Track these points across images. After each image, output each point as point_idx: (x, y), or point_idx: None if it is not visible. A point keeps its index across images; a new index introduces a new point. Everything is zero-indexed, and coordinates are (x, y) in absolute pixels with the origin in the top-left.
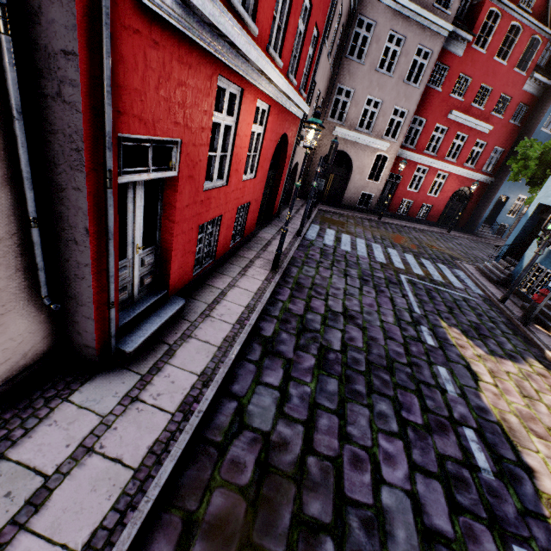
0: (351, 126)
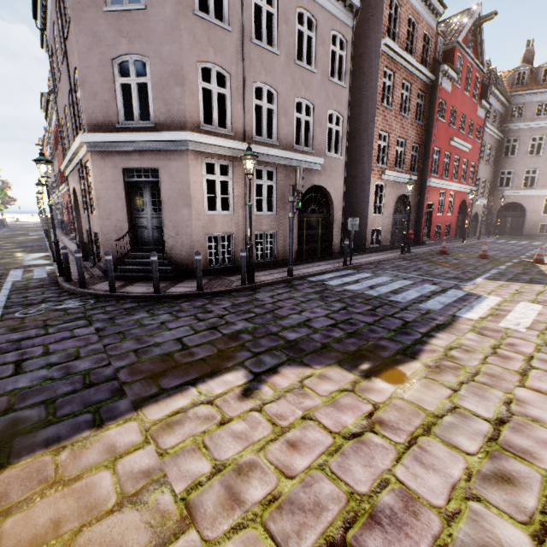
0: (517, 188)
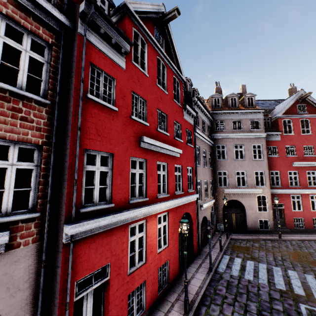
0: (233, 186)
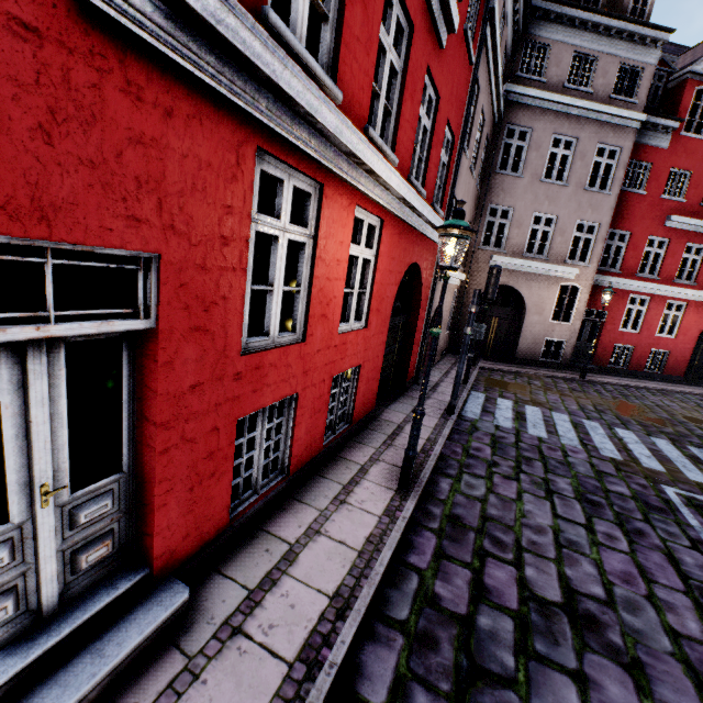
0: (515, 253)
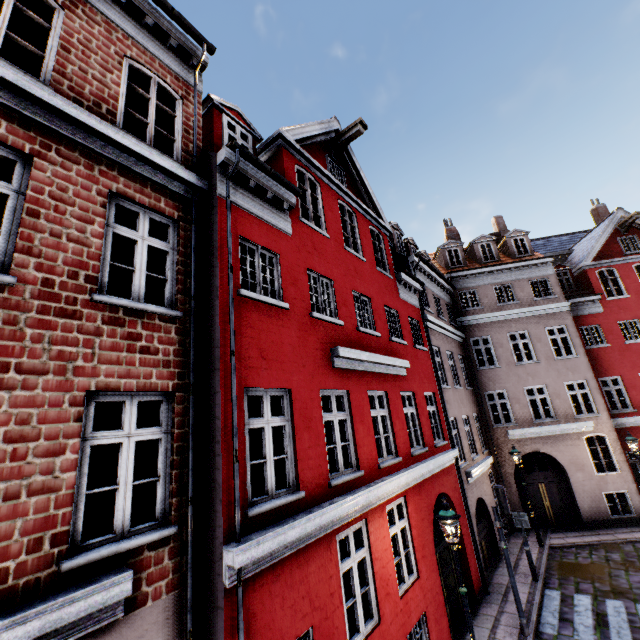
0: (526, 422)
